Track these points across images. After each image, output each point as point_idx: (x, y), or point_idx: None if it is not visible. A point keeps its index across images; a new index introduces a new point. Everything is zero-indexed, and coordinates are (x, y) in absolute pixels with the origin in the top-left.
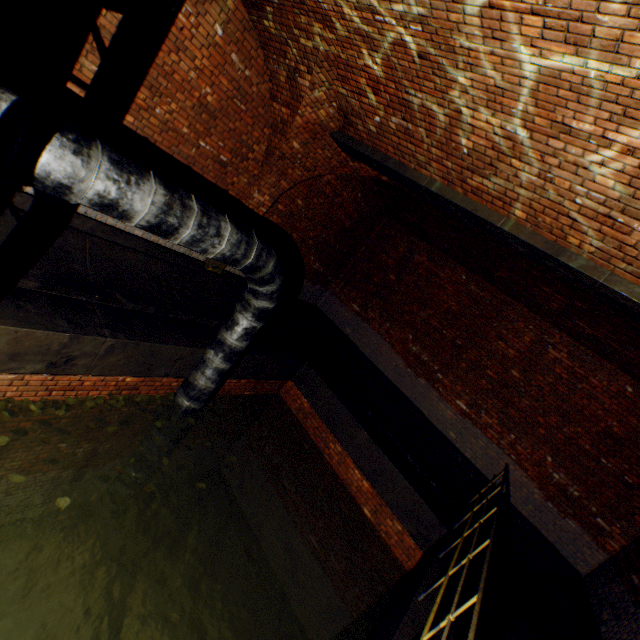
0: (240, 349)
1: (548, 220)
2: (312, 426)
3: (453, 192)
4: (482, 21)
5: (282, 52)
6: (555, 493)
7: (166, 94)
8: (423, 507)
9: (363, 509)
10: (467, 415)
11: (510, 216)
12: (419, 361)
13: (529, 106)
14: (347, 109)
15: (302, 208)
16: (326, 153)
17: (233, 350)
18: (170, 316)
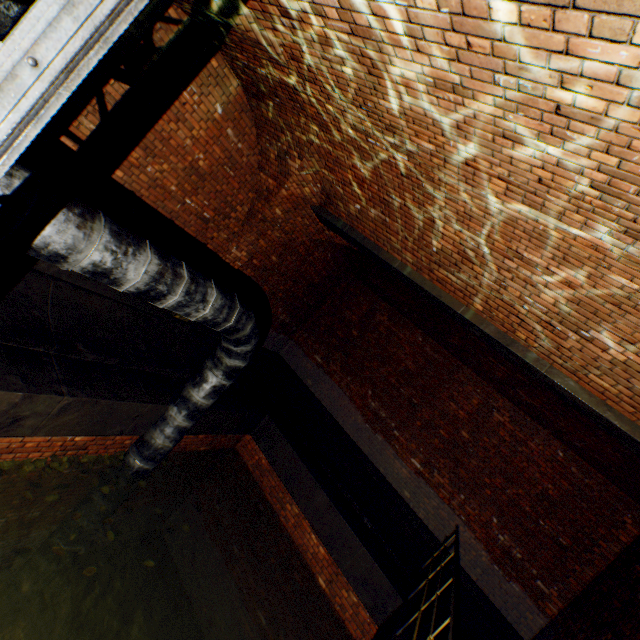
0: (206, 407)
1: (501, 316)
2: (269, 484)
3: (421, 277)
4: (459, 170)
5: (276, 136)
6: (500, 555)
7: (160, 155)
8: (380, 576)
9: (318, 578)
10: (421, 474)
11: (469, 306)
12: (377, 417)
13: (491, 233)
14: (330, 192)
15: (276, 263)
16: (305, 221)
17: (198, 408)
18: (132, 367)
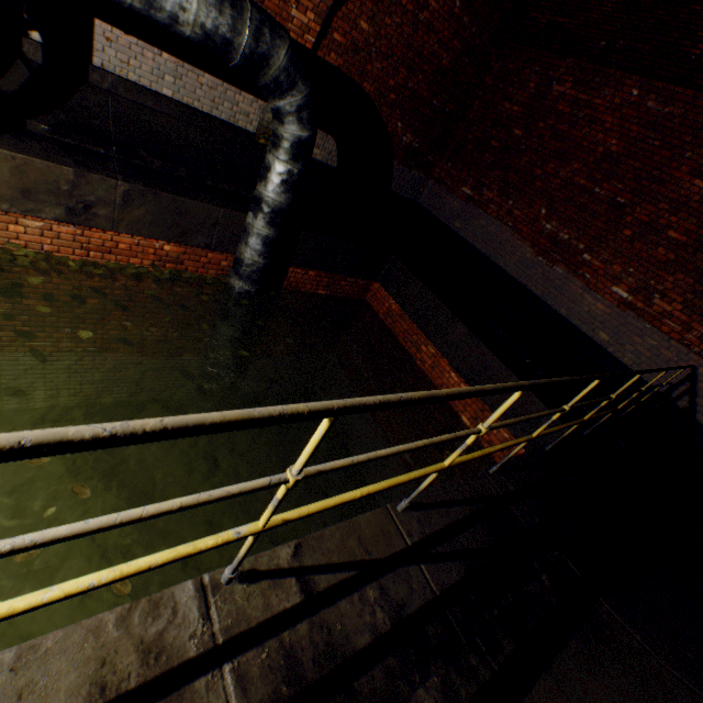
0: (280, 207)
1: None
2: (401, 330)
3: None
4: None
5: None
6: None
7: None
8: (537, 407)
9: (461, 418)
10: (629, 305)
11: None
12: (555, 243)
13: None
14: None
15: (369, 37)
16: None
17: (272, 208)
18: (208, 184)
